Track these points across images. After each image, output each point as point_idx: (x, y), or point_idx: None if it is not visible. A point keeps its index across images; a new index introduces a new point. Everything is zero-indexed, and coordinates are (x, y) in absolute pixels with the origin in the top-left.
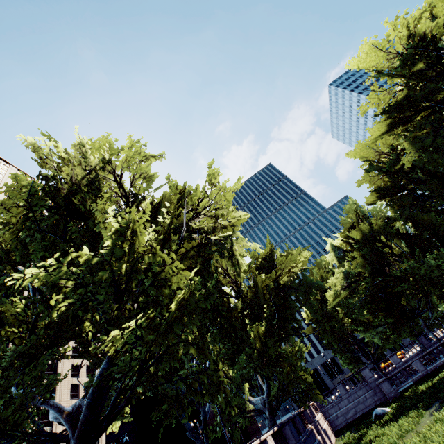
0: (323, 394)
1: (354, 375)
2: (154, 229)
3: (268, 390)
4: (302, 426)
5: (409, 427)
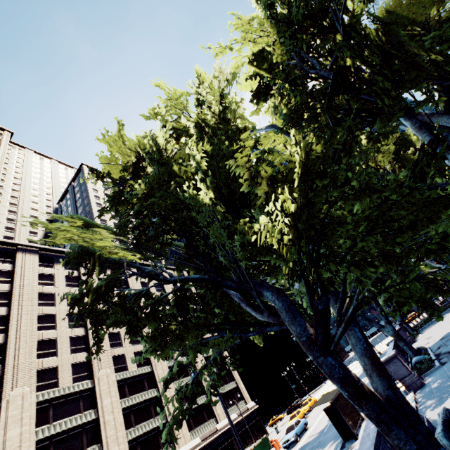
0: None
1: None
2: (410, 34)
3: None
4: None
5: None
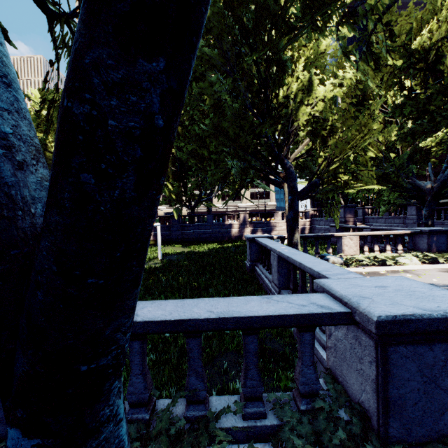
0: (316, 209)
1: (442, 205)
2: None
3: (188, 199)
4: (208, 220)
5: (196, 249)
